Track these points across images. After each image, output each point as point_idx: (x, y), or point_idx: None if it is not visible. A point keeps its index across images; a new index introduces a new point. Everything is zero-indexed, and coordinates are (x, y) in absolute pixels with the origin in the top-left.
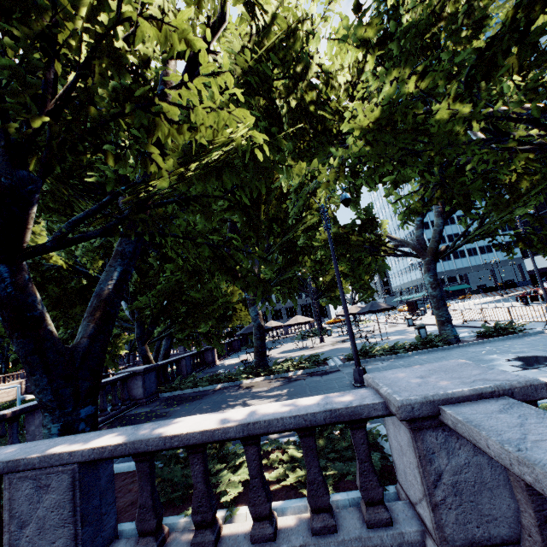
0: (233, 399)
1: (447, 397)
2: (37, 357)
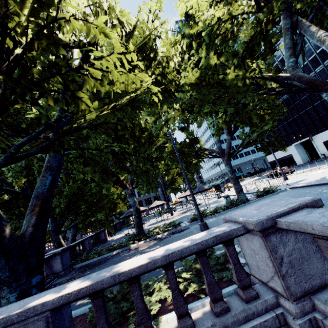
0: (128, 257)
1: (278, 214)
2: None
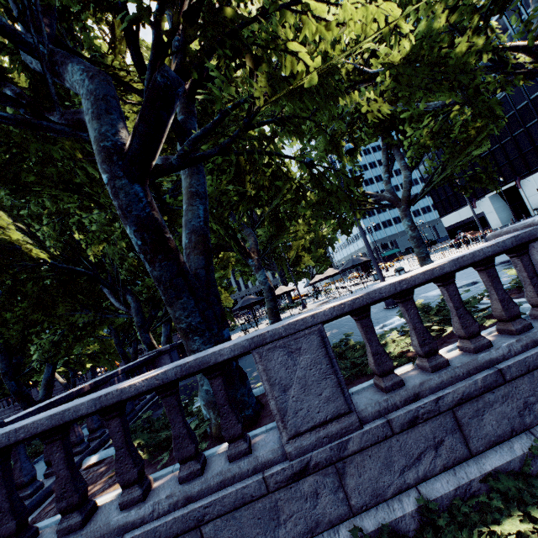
0: None
1: None
2: (181, 280)
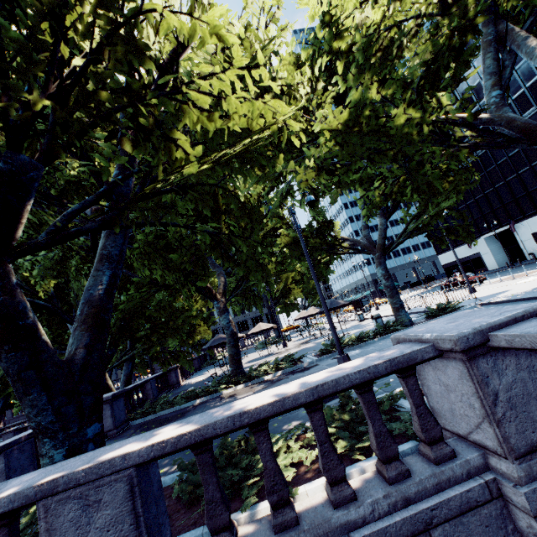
0: None
1: (491, 325)
2: (33, 372)
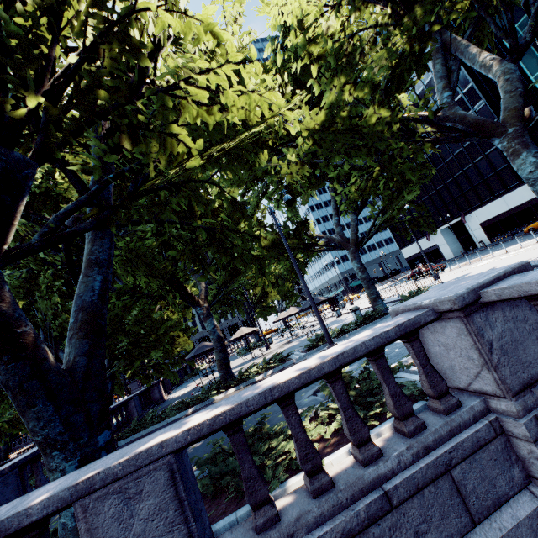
0: None
1: (481, 285)
2: (36, 382)
